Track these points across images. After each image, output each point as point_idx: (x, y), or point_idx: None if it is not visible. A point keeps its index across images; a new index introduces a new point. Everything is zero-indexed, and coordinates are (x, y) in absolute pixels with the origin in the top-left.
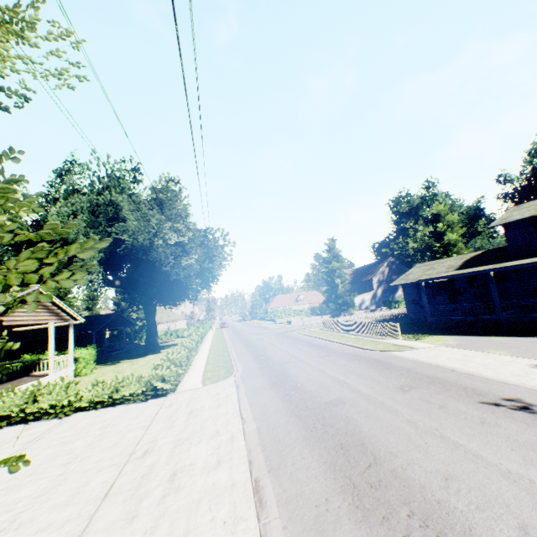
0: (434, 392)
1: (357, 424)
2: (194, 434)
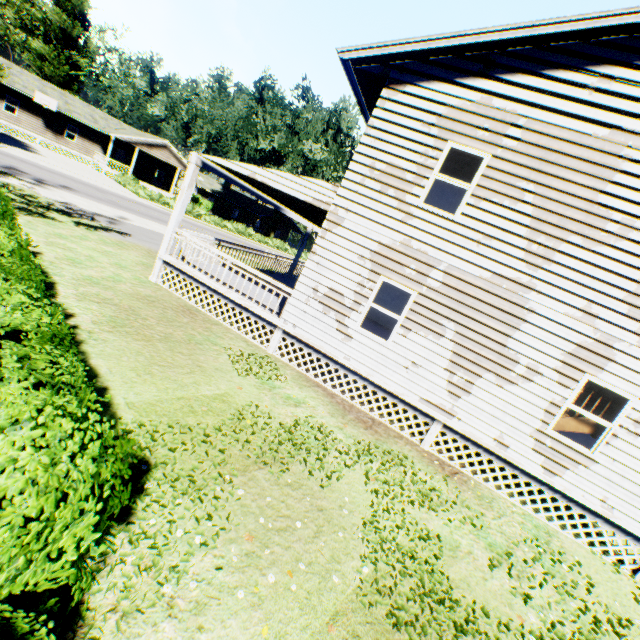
0: (101, 198)
1: (72, 181)
2: (82, 177)
